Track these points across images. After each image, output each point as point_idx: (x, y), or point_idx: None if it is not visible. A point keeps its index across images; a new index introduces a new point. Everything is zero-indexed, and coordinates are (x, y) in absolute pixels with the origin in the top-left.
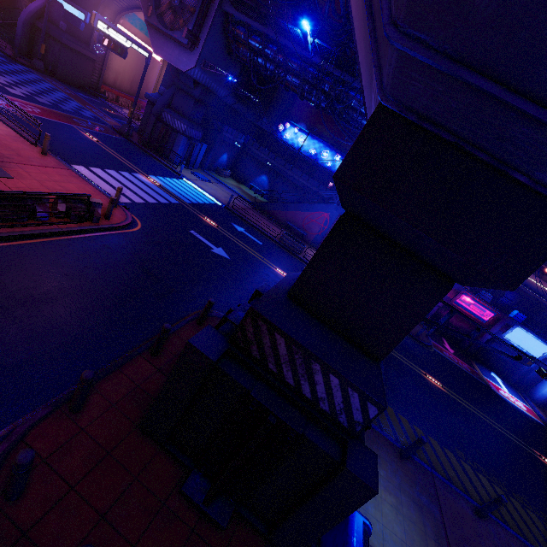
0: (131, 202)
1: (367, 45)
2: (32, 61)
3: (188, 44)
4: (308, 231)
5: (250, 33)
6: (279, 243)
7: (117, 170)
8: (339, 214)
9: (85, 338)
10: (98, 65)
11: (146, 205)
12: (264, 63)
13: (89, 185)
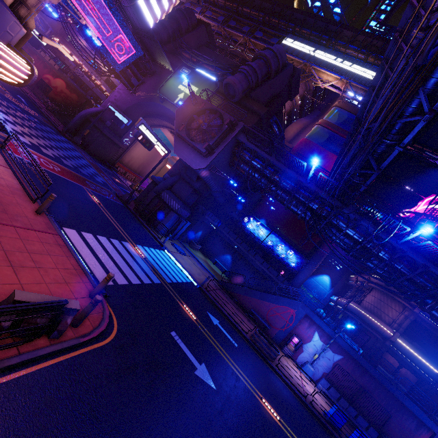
0: (113, 283)
1: None
2: (74, 137)
3: (205, 152)
4: (271, 323)
5: (254, 157)
6: (250, 342)
7: (109, 237)
8: (305, 314)
9: None
10: (121, 150)
11: (128, 288)
12: (260, 177)
13: (72, 259)
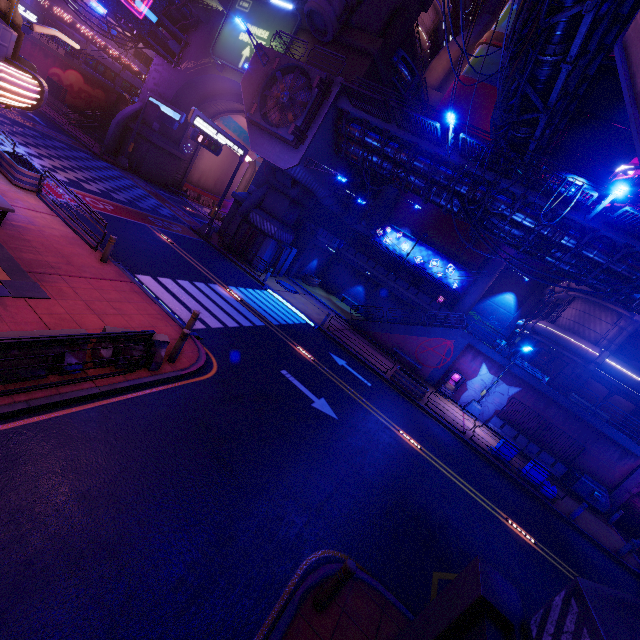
0: (205, 327)
1: None
2: (118, 159)
3: (293, 140)
4: (422, 362)
5: (367, 130)
6: (390, 382)
7: (191, 280)
8: (467, 343)
9: None
10: (185, 164)
11: (224, 331)
12: (380, 162)
13: (153, 305)
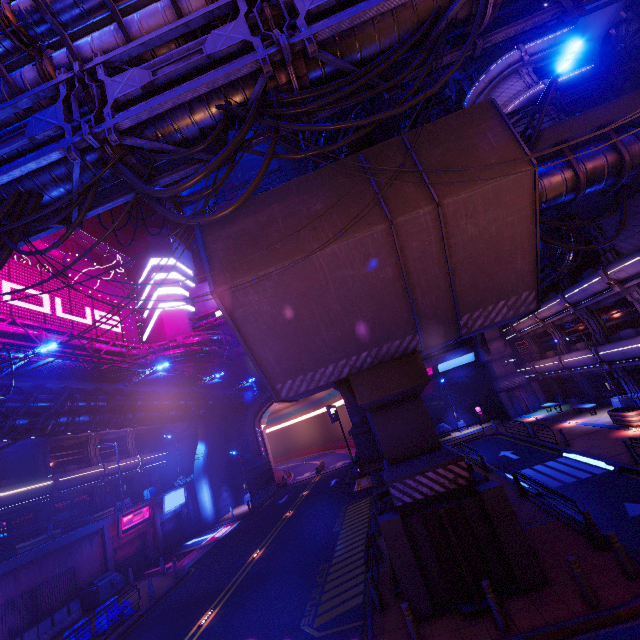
0: None
1: (376, 335)
2: None
3: None
4: None
5: None
6: None
7: None
8: None
9: None
10: None
11: None
12: None
13: None
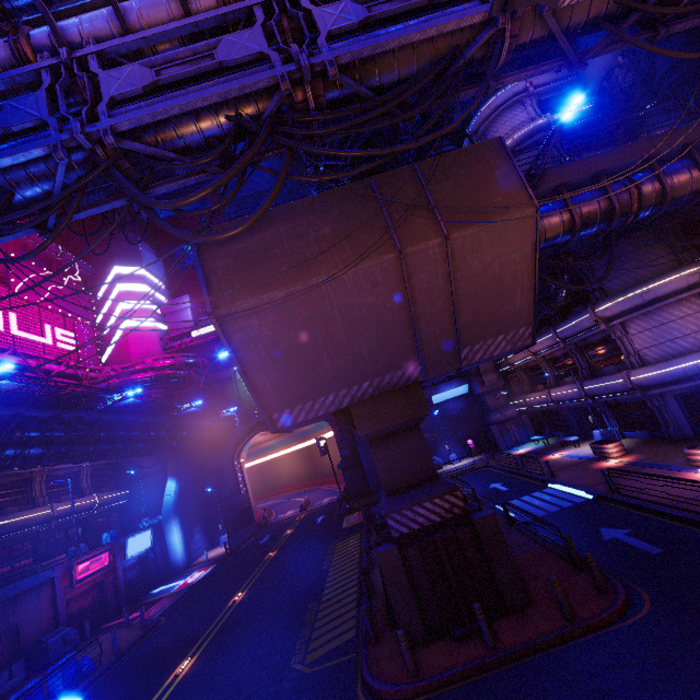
0: None
1: (379, 365)
2: None
3: None
4: None
5: None
6: None
7: None
8: None
9: (555, 687)
10: None
11: None
12: None
13: None
